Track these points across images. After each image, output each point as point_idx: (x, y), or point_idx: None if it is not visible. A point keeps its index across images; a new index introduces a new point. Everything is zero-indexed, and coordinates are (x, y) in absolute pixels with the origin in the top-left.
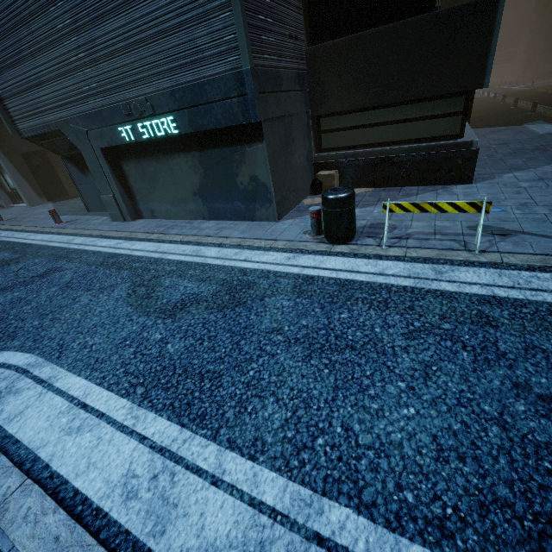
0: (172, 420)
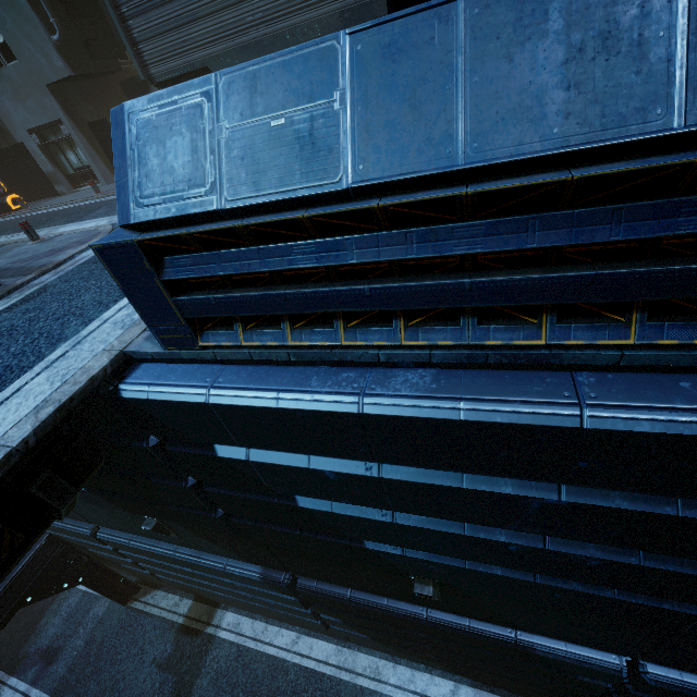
0: None
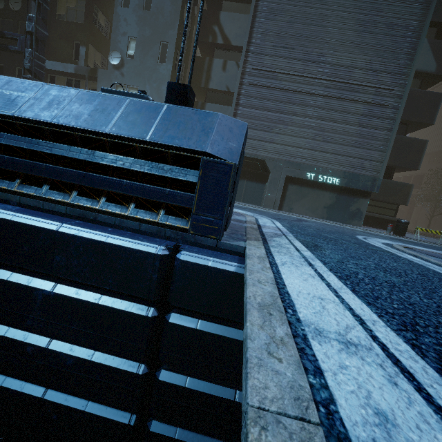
0: None
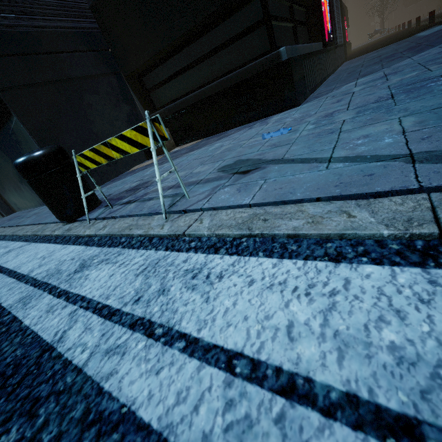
0: None
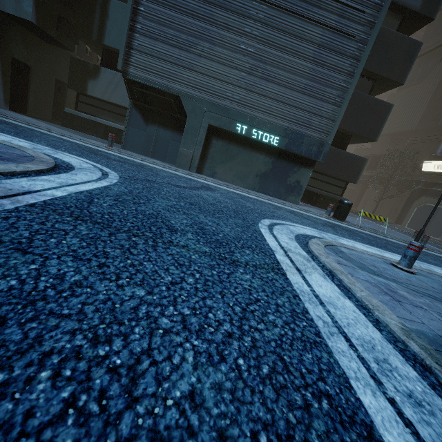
0: (397, 254)
